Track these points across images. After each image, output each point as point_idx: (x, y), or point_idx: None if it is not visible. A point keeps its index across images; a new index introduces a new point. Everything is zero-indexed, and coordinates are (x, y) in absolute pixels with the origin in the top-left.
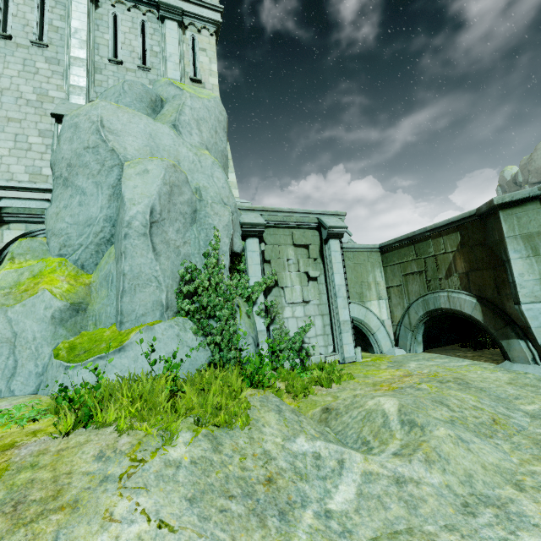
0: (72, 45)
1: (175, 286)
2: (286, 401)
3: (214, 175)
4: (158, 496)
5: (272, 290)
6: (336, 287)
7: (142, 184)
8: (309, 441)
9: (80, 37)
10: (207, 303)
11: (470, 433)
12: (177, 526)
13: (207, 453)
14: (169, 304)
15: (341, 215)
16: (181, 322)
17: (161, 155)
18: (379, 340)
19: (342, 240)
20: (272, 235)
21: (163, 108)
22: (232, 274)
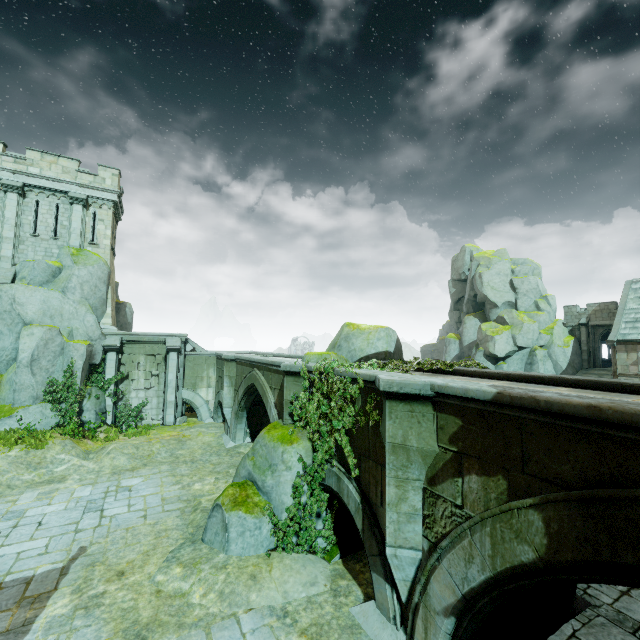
0: (5, 229)
1: (43, 388)
2: (99, 443)
3: (86, 319)
4: (0, 461)
5: (125, 381)
6: (169, 381)
7: (30, 341)
8: (65, 455)
9: (11, 223)
10: (62, 396)
11: (128, 457)
12: (3, 466)
13: (23, 455)
14: (38, 397)
15: (184, 336)
16: (45, 405)
17: (50, 313)
18: (201, 412)
19: (187, 350)
20: (131, 348)
21: (61, 274)
22: (93, 374)
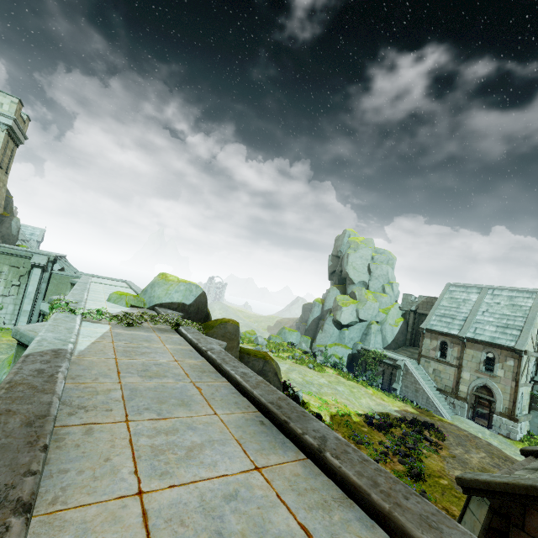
0: None
1: None
2: None
3: None
4: None
5: None
6: (28, 293)
7: None
8: None
9: None
10: None
11: None
12: None
13: None
14: None
15: (53, 256)
16: None
17: None
18: None
19: (54, 268)
20: None
21: None
22: None
